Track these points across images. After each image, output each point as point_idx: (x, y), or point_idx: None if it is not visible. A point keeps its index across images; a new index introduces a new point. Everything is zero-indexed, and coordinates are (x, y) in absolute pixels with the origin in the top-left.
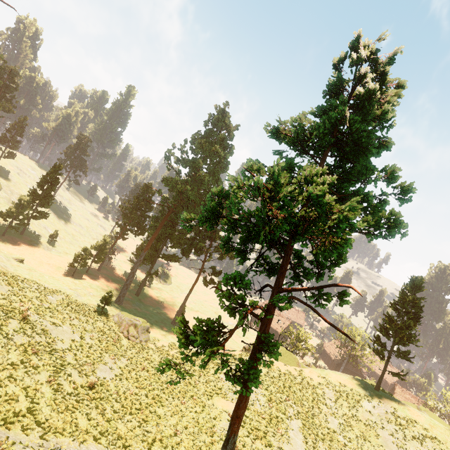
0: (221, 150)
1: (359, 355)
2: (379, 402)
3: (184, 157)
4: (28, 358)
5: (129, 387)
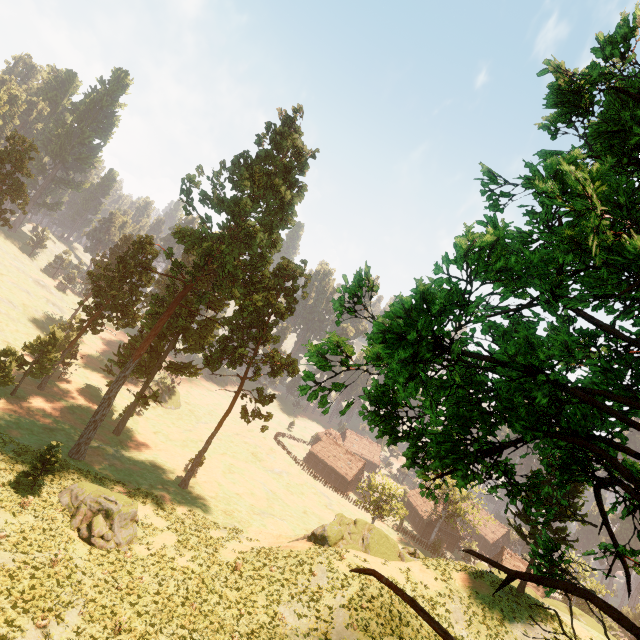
0: (285, 189)
1: (462, 512)
2: (531, 620)
3: (218, 194)
4: None
5: None
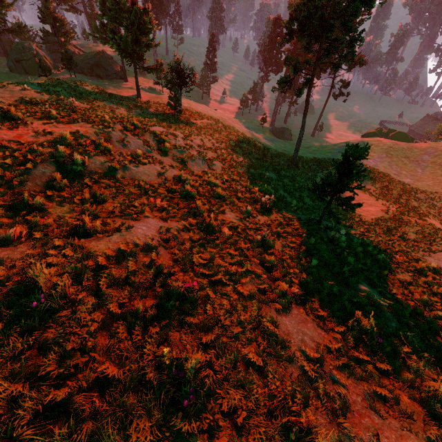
0: None
1: None
2: None
3: None
4: (239, 128)
5: (279, 146)
